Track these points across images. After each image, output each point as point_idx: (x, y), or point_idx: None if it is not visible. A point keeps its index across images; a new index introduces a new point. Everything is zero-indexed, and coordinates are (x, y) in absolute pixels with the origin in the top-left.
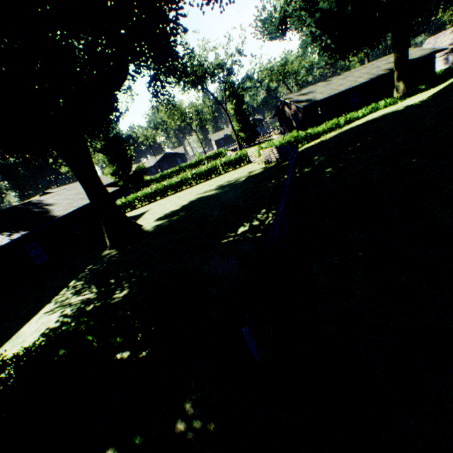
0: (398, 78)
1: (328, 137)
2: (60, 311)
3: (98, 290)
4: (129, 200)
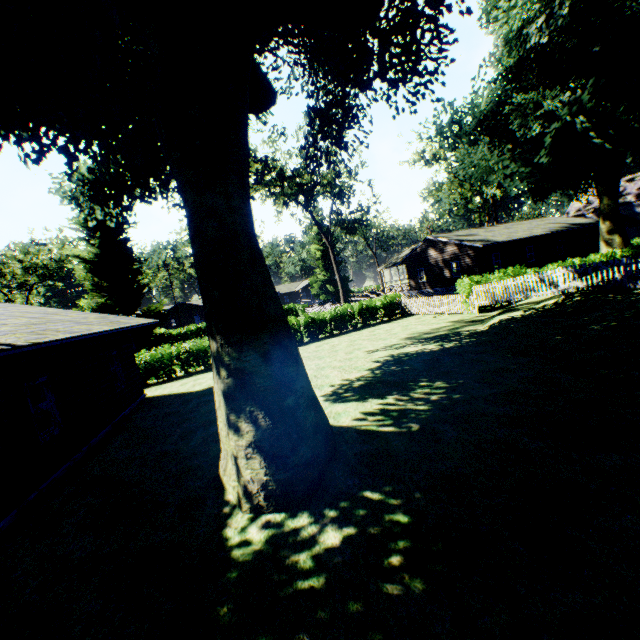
0: (611, 229)
1: None
2: None
3: None
4: (162, 357)
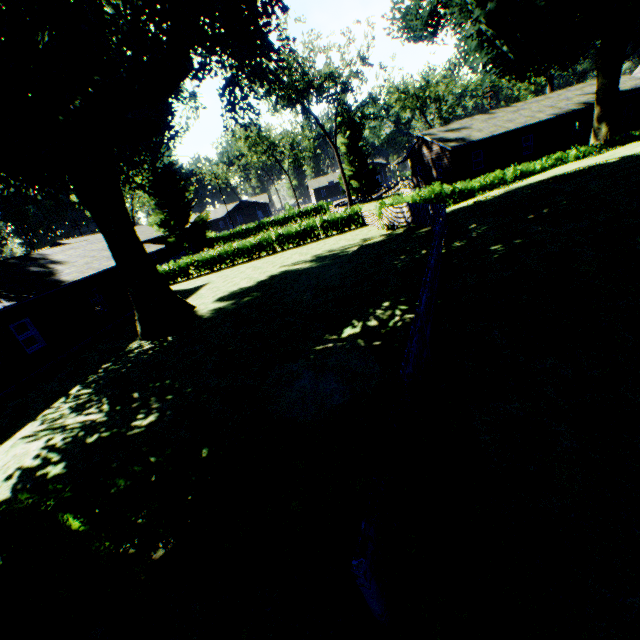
0: (600, 116)
1: (491, 196)
2: (46, 437)
3: (111, 408)
4: (181, 266)
